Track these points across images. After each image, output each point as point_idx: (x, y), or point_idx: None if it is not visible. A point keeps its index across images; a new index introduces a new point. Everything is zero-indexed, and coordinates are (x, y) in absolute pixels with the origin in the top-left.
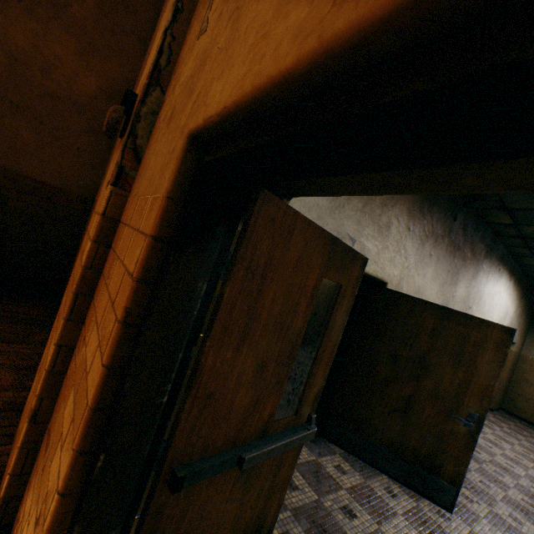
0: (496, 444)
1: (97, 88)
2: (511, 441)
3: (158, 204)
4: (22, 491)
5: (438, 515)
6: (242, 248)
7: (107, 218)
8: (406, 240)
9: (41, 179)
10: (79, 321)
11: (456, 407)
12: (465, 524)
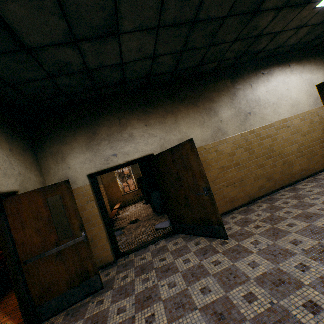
0: None
1: None
2: None
3: None
4: None
5: (220, 244)
6: (6, 212)
7: None
8: (149, 130)
9: None
10: None
11: (198, 189)
12: (237, 242)
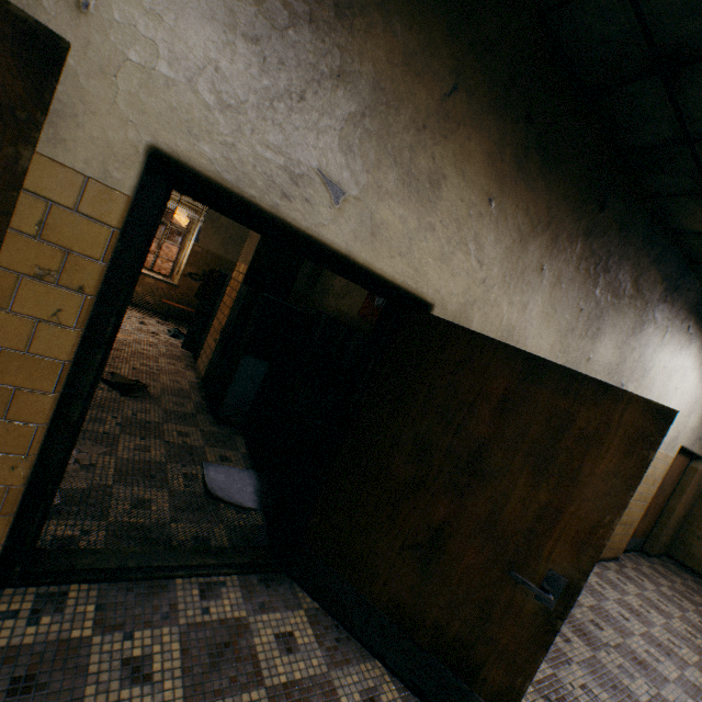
0: (638, 614)
1: None
2: (669, 612)
3: None
4: None
5: None
6: None
7: None
8: (483, 224)
9: None
10: None
11: (527, 559)
12: None
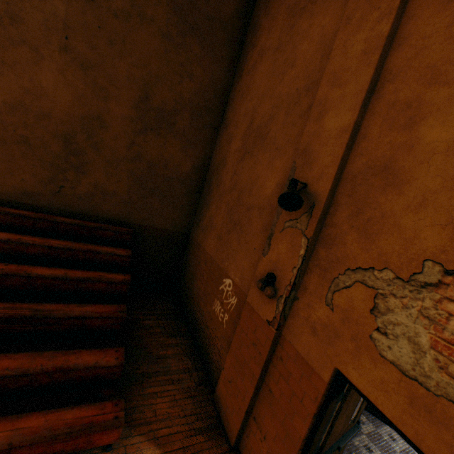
0: None
1: (191, 166)
2: None
3: (323, 382)
4: (240, 435)
5: None
6: (348, 393)
7: (273, 342)
8: None
9: (164, 227)
10: (261, 378)
11: None
12: None
